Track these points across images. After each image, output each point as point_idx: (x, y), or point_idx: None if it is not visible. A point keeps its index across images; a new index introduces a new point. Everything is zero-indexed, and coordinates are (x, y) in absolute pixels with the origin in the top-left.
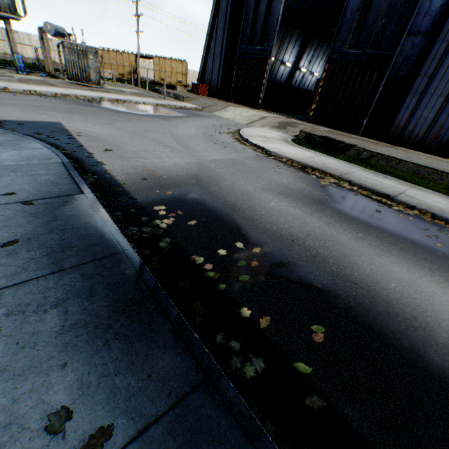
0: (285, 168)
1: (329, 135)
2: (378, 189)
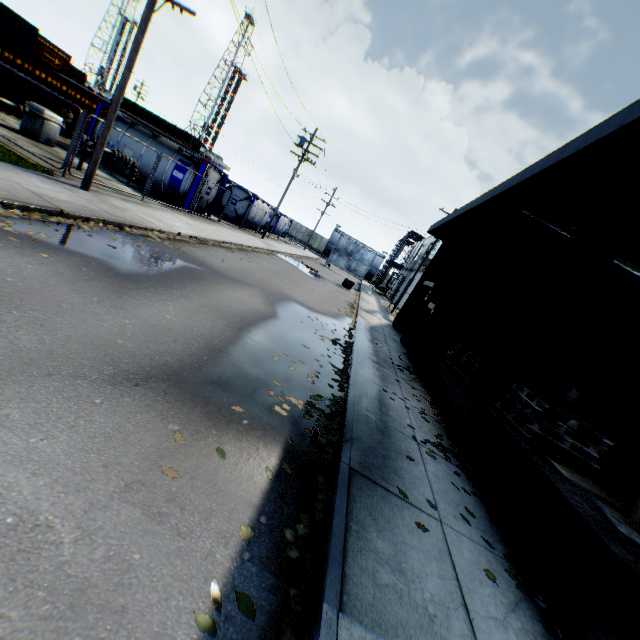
0: None
1: None
2: (38, 203)
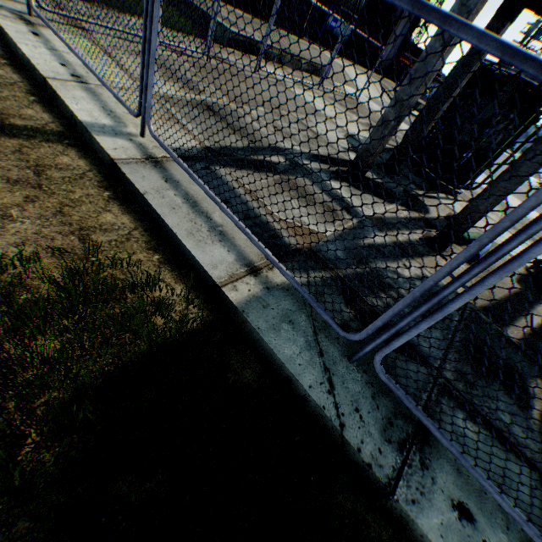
0: None
1: None
2: None
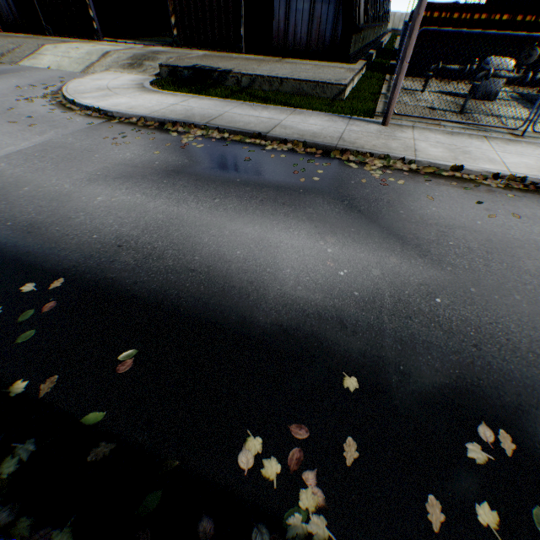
0: (133, 134)
1: (201, 62)
2: (251, 129)
